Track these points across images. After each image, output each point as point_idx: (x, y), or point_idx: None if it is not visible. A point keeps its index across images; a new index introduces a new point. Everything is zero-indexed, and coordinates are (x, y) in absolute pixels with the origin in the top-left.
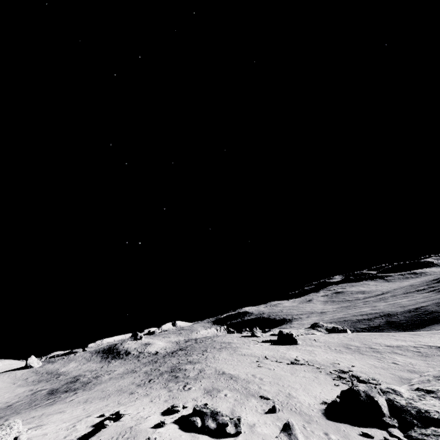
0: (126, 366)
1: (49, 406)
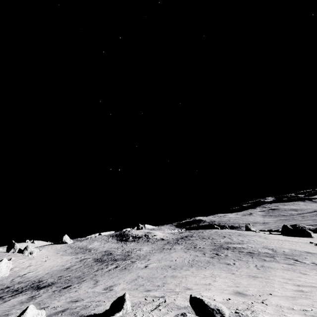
0: (148, 246)
1: (125, 270)
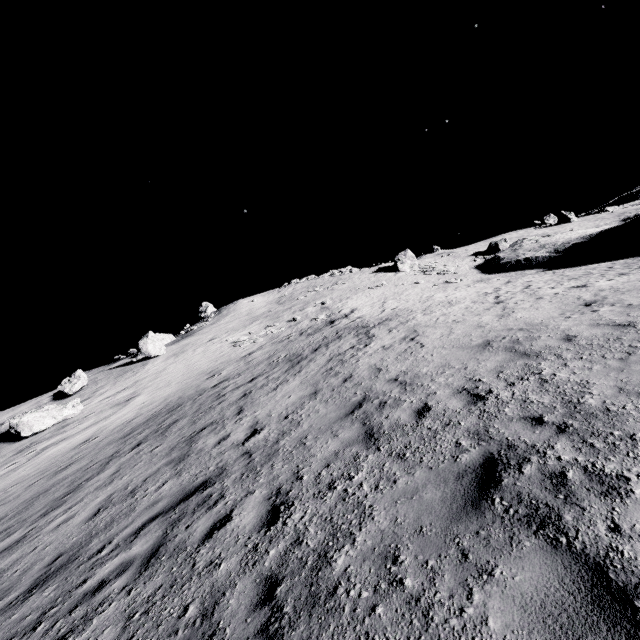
0: None
1: None
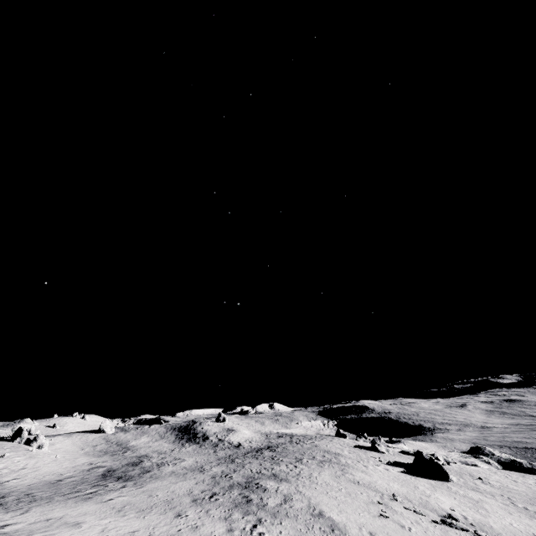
0: (198, 457)
1: (82, 501)
